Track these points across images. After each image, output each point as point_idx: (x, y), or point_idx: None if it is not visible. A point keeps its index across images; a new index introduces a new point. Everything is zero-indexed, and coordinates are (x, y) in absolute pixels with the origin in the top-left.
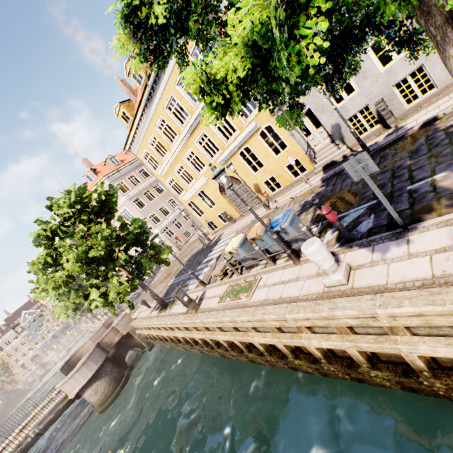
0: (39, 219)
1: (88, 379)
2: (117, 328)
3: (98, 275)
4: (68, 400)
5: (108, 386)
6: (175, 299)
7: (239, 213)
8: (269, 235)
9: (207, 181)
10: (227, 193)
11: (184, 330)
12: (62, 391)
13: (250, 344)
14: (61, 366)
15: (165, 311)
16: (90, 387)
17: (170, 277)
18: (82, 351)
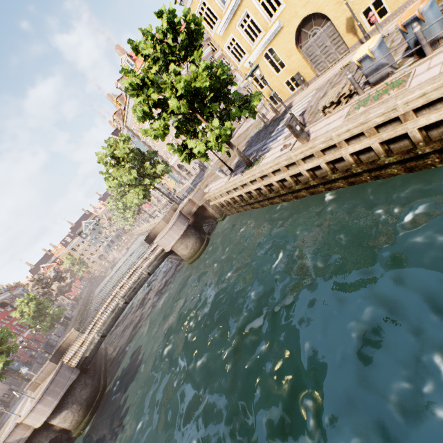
0: (124, 68)
1: (179, 235)
2: (194, 199)
3: (187, 131)
4: (165, 253)
5: (195, 244)
6: (261, 155)
7: (314, 73)
8: (432, 13)
9: (279, 30)
10: (303, 45)
11: (285, 172)
12: (153, 252)
13: (388, 149)
14: (144, 239)
15: (250, 168)
16: (181, 243)
17: (231, 160)
18: (157, 230)
